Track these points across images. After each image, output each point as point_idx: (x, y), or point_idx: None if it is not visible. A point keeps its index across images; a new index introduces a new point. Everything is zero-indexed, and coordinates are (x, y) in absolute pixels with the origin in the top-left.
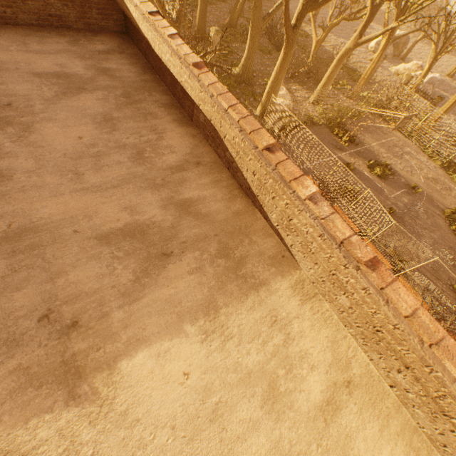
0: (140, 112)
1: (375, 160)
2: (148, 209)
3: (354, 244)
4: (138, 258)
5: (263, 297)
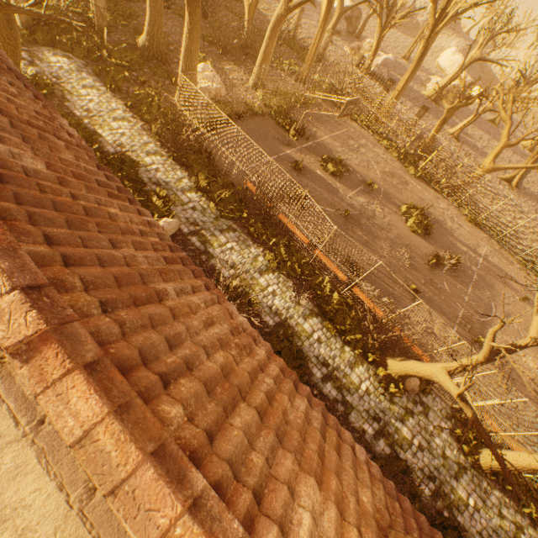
0: None
1: (329, 156)
2: None
3: (1, 312)
4: None
5: None
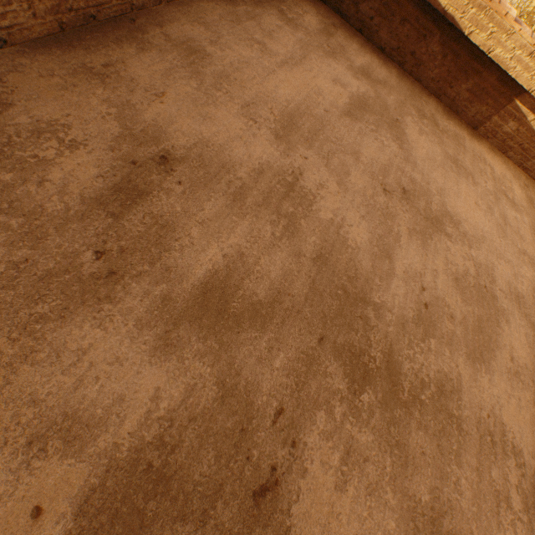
0: (450, 136)
1: None
2: None
3: None
4: None
5: None
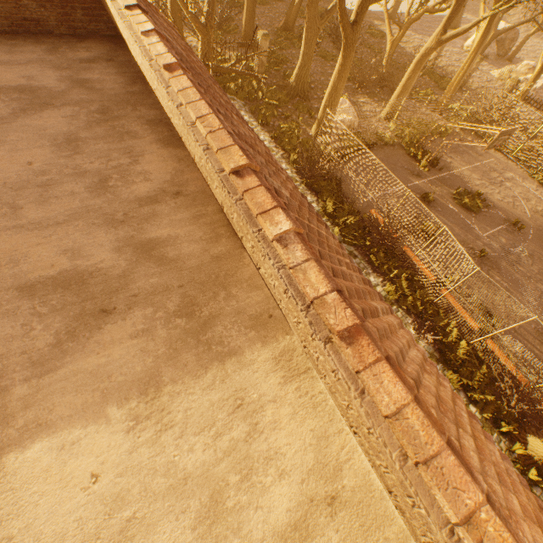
0: (116, 130)
1: (464, 189)
2: (96, 251)
3: (328, 305)
4: (67, 315)
5: (229, 371)
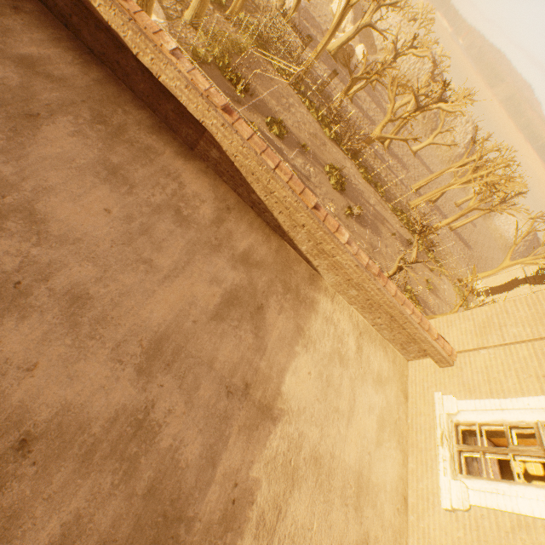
0: (136, 147)
1: (272, 117)
2: (226, 274)
3: (371, 266)
4: (247, 320)
5: (317, 309)
